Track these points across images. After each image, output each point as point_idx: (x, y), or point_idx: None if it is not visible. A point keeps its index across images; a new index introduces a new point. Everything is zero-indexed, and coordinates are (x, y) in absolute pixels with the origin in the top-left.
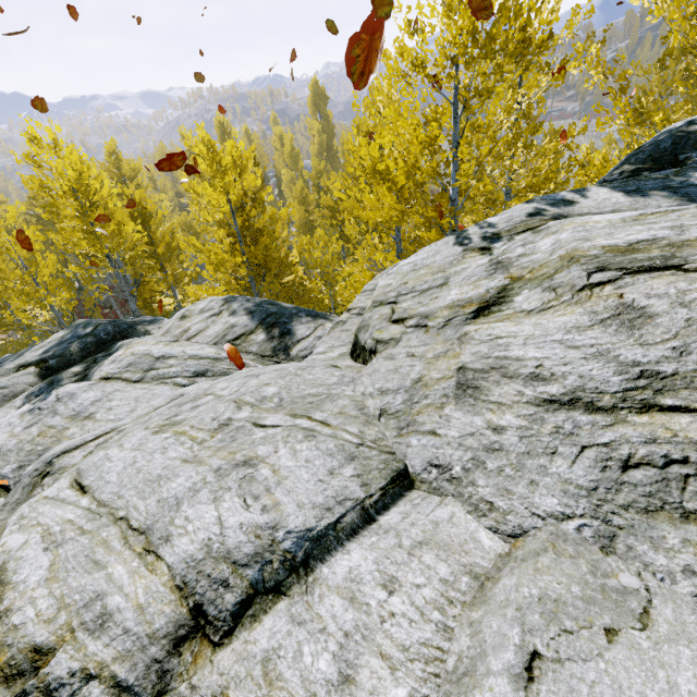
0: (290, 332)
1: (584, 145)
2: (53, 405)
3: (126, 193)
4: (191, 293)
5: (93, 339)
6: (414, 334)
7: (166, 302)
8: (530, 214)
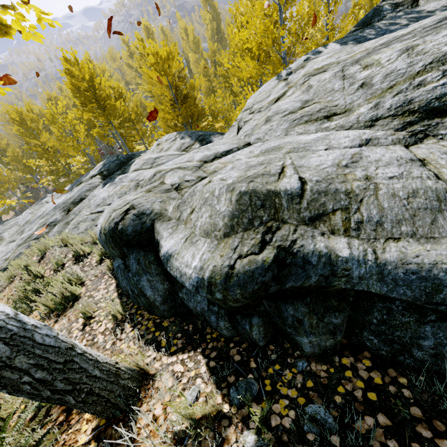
0: (210, 142)
1: (361, 10)
2: (120, 180)
3: (110, 85)
4: (156, 136)
5: (118, 161)
6: (256, 115)
7: (139, 148)
8: (305, 60)
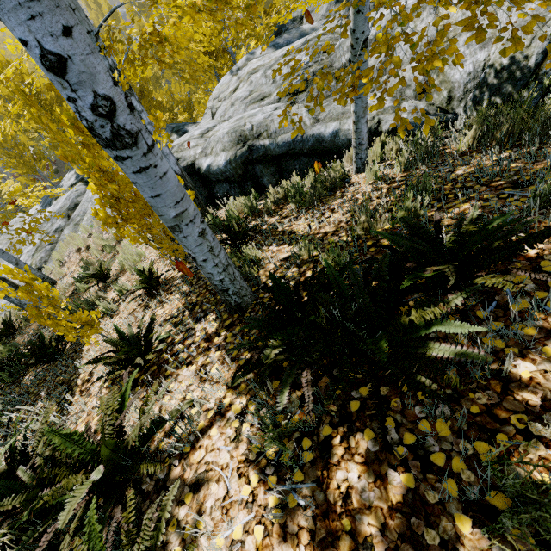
0: (186, 131)
1: (281, 6)
2: None
3: None
4: None
5: None
6: (224, 102)
7: None
8: (246, 60)
